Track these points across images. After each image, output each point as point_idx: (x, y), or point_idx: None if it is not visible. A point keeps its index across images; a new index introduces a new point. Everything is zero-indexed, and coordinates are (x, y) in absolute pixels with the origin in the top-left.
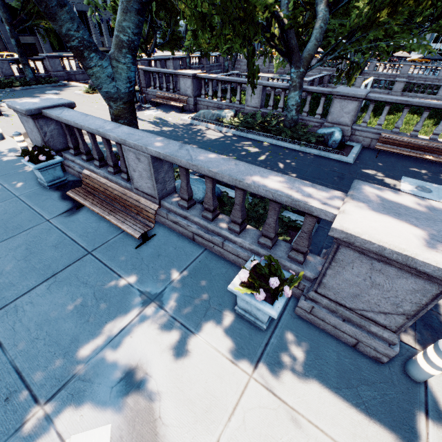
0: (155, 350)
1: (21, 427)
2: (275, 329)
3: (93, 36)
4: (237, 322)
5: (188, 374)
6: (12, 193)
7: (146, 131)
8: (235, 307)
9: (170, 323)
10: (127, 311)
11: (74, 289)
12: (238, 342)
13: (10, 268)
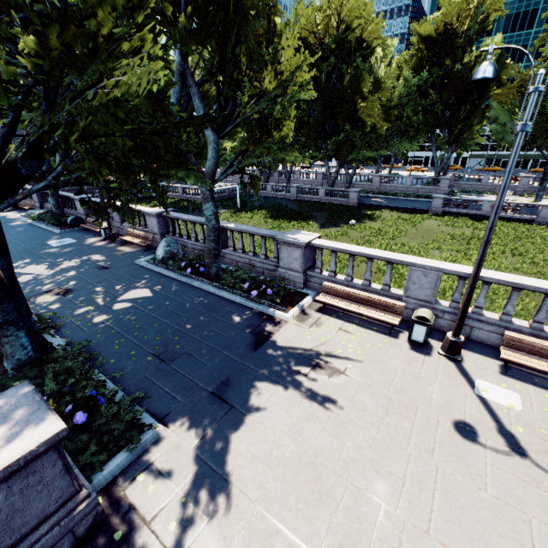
0: None
1: None
2: None
3: None
4: None
5: None
6: None
7: None
8: None
9: None
10: None
11: None
12: None
13: None
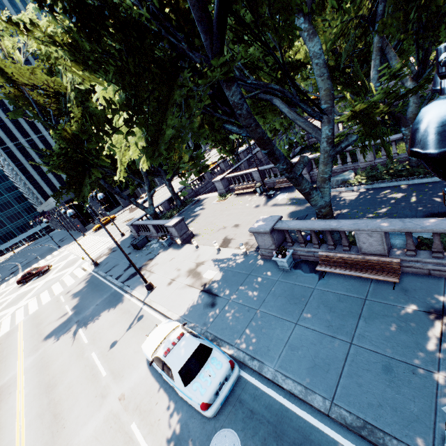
0: None
1: (438, 382)
2: None
3: None
4: None
5: None
6: (271, 279)
7: (296, 212)
8: None
9: None
10: (432, 324)
11: (382, 319)
12: None
13: (330, 318)
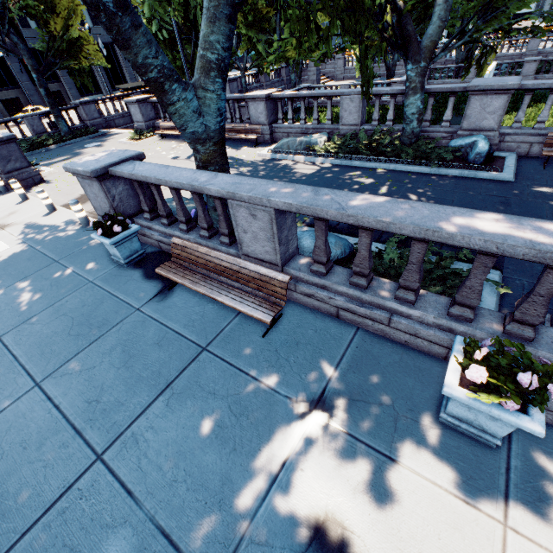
0: (344, 489)
1: None
2: (510, 444)
3: (124, 71)
4: (447, 437)
5: (406, 526)
6: (83, 277)
7: None
8: (440, 414)
9: (349, 445)
10: (283, 431)
11: (200, 402)
12: (462, 469)
13: (110, 381)
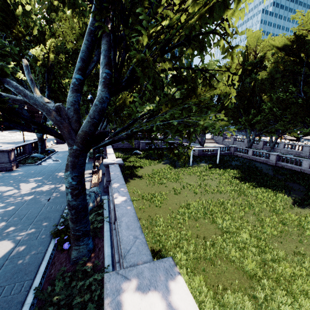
0: None
1: None
2: None
3: None
4: None
5: None
6: None
7: None
8: None
9: None
10: None
11: None
12: None
13: None
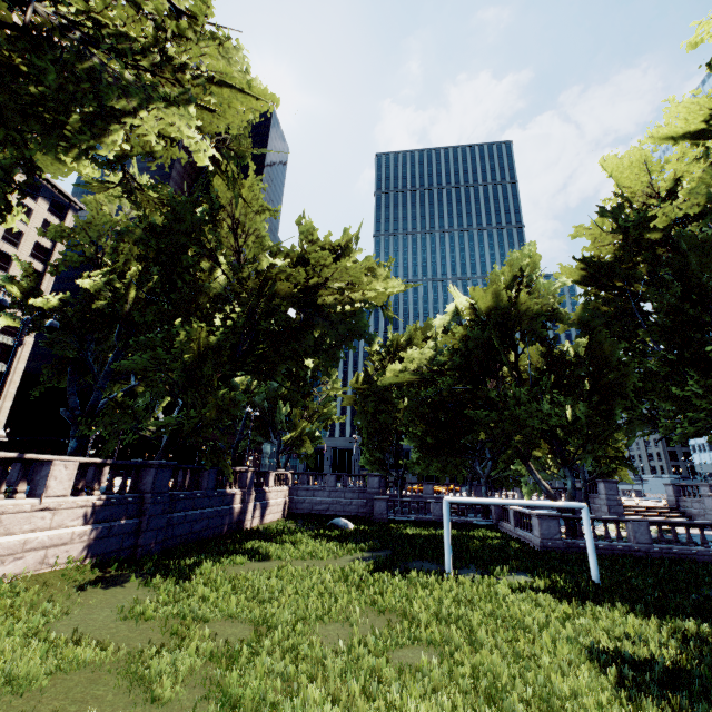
0: None
1: None
2: None
3: None
4: None
5: None
6: None
7: None
8: None
9: None
10: None
11: None
12: None
13: None
